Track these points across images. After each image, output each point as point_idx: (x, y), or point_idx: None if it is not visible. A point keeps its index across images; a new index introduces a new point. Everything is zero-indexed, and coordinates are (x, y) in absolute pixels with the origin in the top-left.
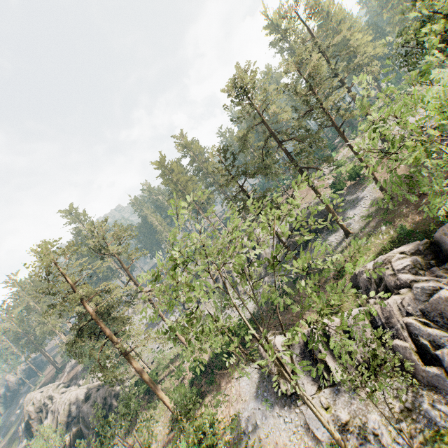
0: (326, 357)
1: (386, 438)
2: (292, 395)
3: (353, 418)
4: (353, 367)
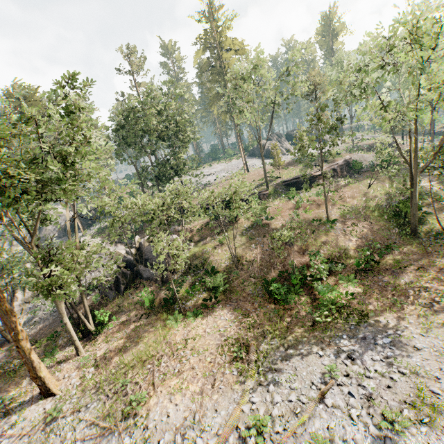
0: None
1: None
2: None
3: None
4: None
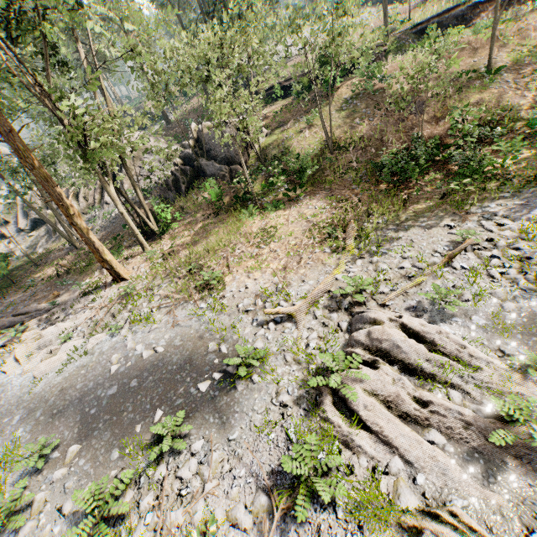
0: (20, 215)
1: (17, 254)
2: (6, 237)
3: (16, 248)
4: (30, 222)
